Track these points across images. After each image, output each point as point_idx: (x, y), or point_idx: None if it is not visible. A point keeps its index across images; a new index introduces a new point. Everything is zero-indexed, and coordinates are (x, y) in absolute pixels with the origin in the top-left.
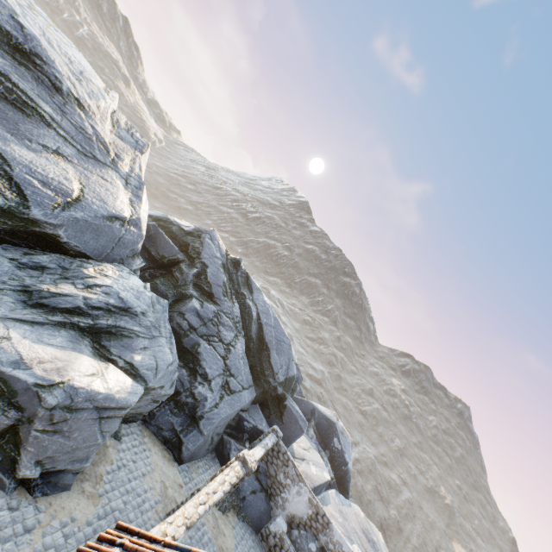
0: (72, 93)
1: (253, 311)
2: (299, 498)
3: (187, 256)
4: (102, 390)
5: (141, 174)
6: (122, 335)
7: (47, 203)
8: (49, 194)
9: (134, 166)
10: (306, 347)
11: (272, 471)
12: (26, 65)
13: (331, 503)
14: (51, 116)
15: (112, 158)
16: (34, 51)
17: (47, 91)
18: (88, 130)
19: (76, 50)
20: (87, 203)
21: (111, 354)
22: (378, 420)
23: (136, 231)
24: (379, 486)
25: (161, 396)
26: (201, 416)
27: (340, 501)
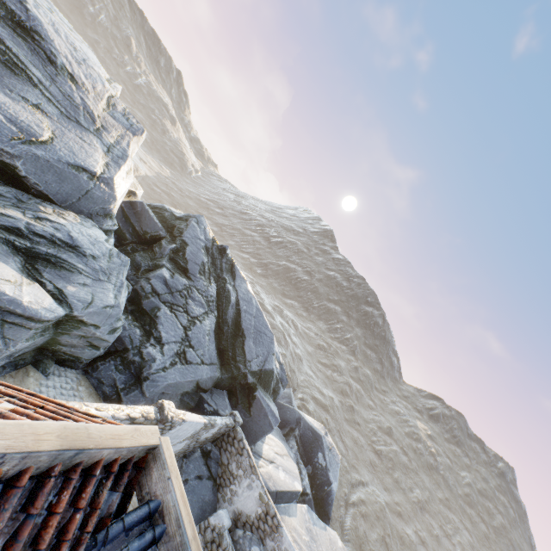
0: (66, 68)
1: (231, 296)
2: (250, 492)
3: (171, 236)
4: (10, 293)
5: (127, 149)
6: (61, 267)
7: (6, 133)
8: (13, 129)
9: (122, 142)
10: (317, 371)
11: (224, 459)
12: (25, 38)
13: (297, 516)
14: (40, 79)
15: (97, 127)
16: (34, 29)
17: (41, 62)
18: (76, 100)
19: (86, 46)
20: (53, 149)
21: (42, 277)
22: (394, 463)
23: (108, 190)
24: (387, 537)
25: (98, 340)
26: (146, 377)
27: (311, 519)
